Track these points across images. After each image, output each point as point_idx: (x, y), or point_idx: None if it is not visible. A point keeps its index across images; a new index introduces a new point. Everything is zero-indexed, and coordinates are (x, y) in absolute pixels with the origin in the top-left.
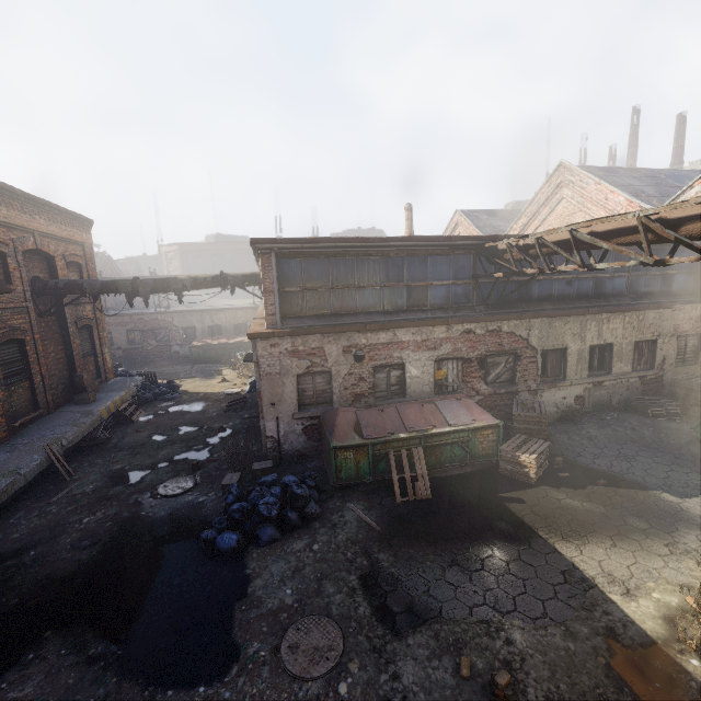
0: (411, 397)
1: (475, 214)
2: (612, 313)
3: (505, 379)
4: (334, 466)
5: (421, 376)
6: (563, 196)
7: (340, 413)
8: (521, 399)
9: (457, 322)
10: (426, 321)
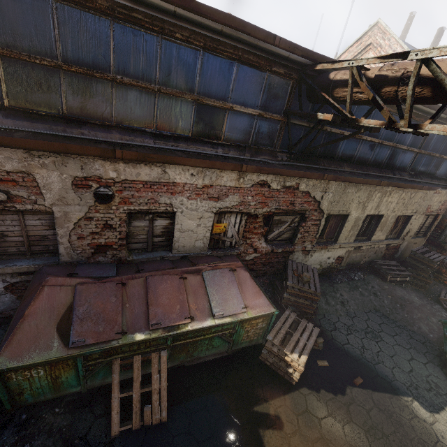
0: (178, 251)
1: None
2: (396, 188)
3: (285, 238)
4: (2, 393)
5: (194, 229)
6: None
7: (43, 290)
8: (294, 257)
9: (253, 170)
10: (213, 161)
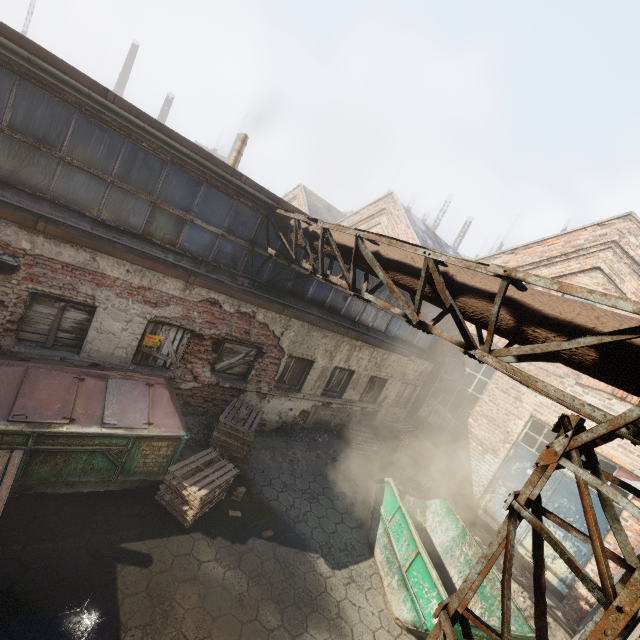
0: (89, 356)
1: (314, 198)
2: (366, 344)
3: (238, 372)
4: None
5: (118, 333)
6: (381, 222)
7: None
8: (247, 399)
9: (202, 284)
10: (156, 263)
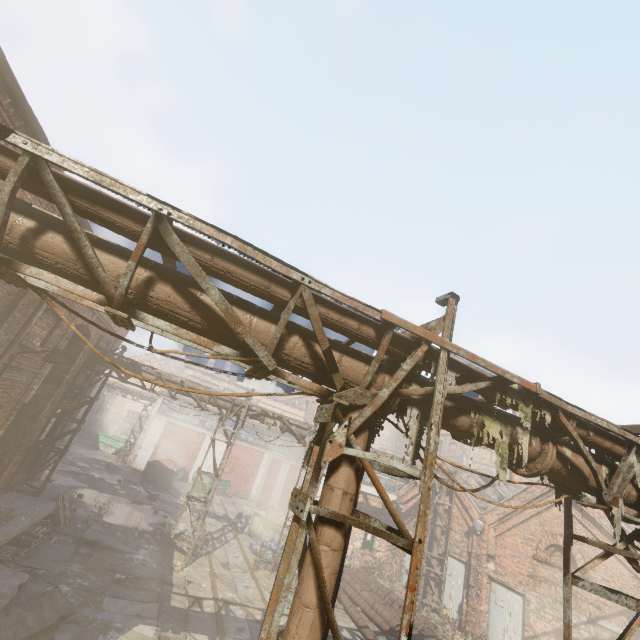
0: None
1: None
2: None
3: None
4: None
5: None
6: None
7: None
8: None
9: None
10: None
